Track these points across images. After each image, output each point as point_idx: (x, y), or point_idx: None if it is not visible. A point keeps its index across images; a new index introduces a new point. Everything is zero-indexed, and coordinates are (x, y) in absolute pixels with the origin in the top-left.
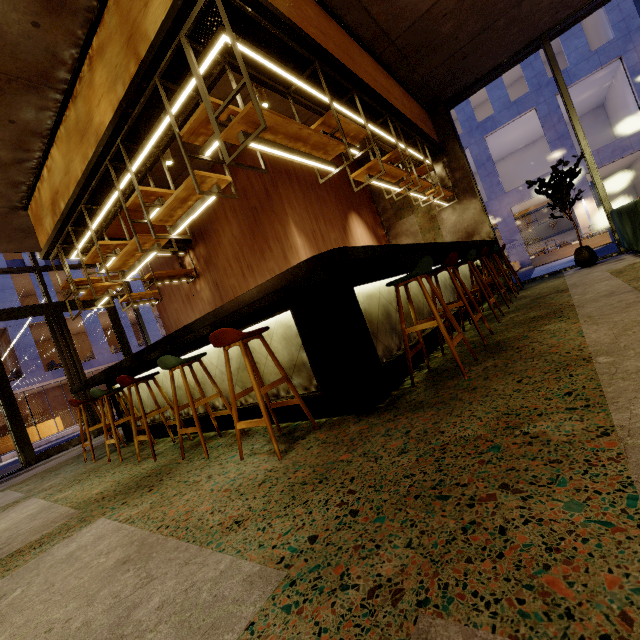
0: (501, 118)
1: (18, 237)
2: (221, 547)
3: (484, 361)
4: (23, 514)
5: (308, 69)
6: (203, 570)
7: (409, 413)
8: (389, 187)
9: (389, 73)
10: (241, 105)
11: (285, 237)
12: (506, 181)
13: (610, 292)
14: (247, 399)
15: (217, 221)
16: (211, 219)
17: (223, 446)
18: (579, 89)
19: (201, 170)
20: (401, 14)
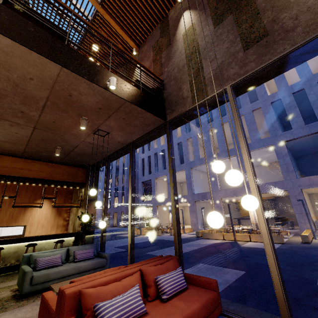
0: (222, 155)
1: None
2: None
3: None
4: None
5: None
6: None
7: None
8: None
9: (35, 160)
10: None
11: None
12: None
13: None
14: None
15: None
16: None
17: None
18: (259, 152)
19: None
20: (13, 151)
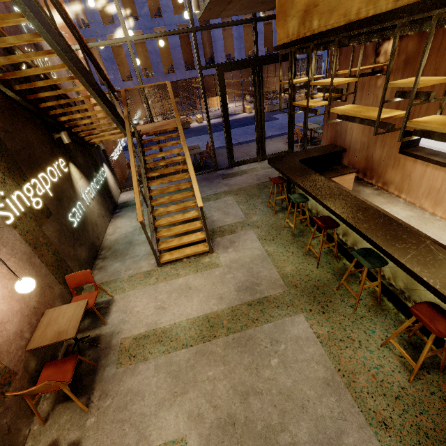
0: None
1: (256, 6)
2: (378, 437)
3: None
4: (254, 250)
5: None
6: (370, 445)
7: None
8: None
9: None
10: None
11: None
12: None
13: None
14: (390, 280)
15: None
16: None
17: (363, 304)
18: None
19: None
20: None
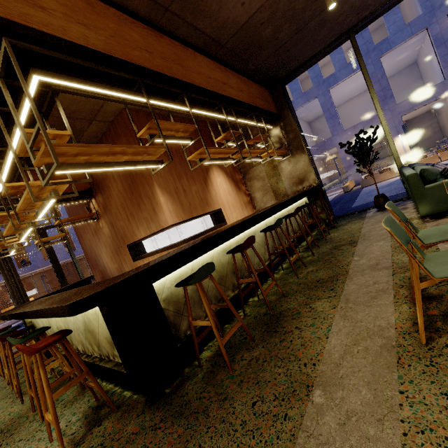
0: (340, 75)
1: None
2: None
3: (256, 345)
4: None
5: (134, 85)
6: None
7: (170, 421)
8: (223, 162)
9: (227, 66)
10: (67, 126)
11: (152, 195)
12: (347, 119)
13: (376, 262)
14: (93, 352)
15: (107, 179)
16: (103, 177)
17: (62, 403)
18: (397, 52)
19: (92, 141)
20: (224, 26)
